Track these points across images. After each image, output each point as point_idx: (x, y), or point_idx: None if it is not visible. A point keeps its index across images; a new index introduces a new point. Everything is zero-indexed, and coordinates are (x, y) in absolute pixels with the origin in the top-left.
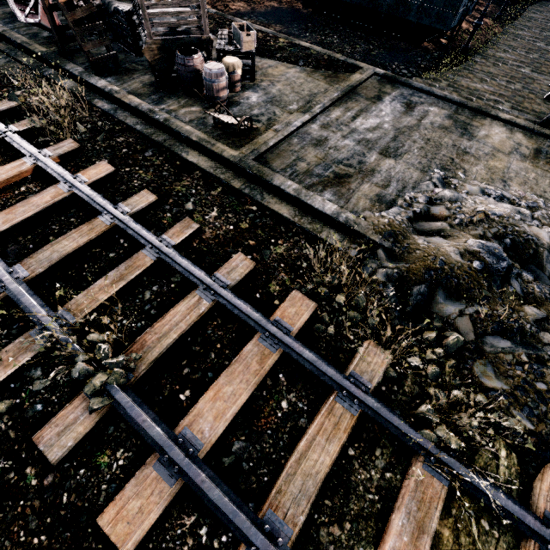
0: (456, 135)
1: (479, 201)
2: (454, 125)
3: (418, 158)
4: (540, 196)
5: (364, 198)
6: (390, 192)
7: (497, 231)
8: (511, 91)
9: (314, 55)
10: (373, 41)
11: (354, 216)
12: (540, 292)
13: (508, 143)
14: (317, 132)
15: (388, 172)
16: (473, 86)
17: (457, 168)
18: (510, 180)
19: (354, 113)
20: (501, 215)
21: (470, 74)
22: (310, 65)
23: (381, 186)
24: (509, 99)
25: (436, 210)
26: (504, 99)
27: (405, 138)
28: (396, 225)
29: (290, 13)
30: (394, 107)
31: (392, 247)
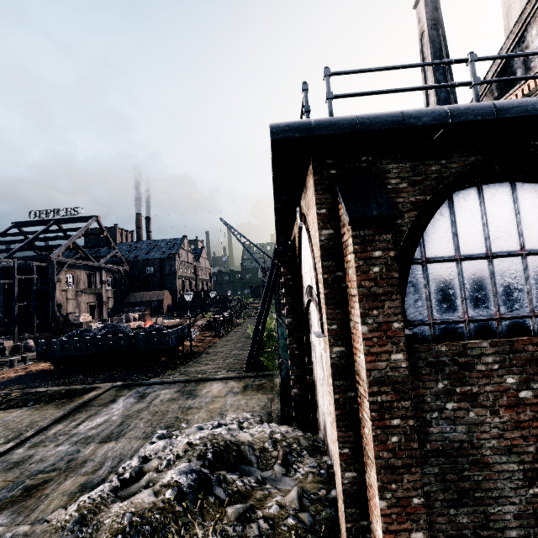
0: (183, 400)
1: (193, 436)
2: (181, 394)
3: (143, 429)
4: (250, 411)
5: (61, 495)
6: (101, 473)
7: (200, 452)
8: (227, 363)
9: (49, 393)
10: (118, 369)
11: (29, 525)
12: (244, 485)
13: (224, 389)
14: (20, 454)
15: (104, 455)
16: (199, 369)
17: (181, 422)
18: (226, 411)
19: (80, 421)
20: (201, 436)
21: (198, 364)
22: (42, 402)
23: (91, 471)
24: (225, 367)
25: (148, 464)
26: (222, 368)
27: (132, 420)
28: (88, 504)
29: (37, 374)
30: (127, 402)
31: (78, 536)
